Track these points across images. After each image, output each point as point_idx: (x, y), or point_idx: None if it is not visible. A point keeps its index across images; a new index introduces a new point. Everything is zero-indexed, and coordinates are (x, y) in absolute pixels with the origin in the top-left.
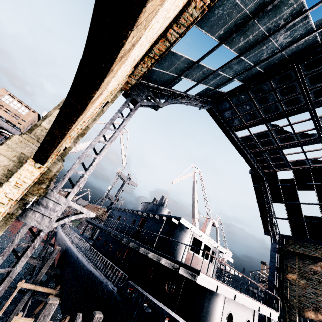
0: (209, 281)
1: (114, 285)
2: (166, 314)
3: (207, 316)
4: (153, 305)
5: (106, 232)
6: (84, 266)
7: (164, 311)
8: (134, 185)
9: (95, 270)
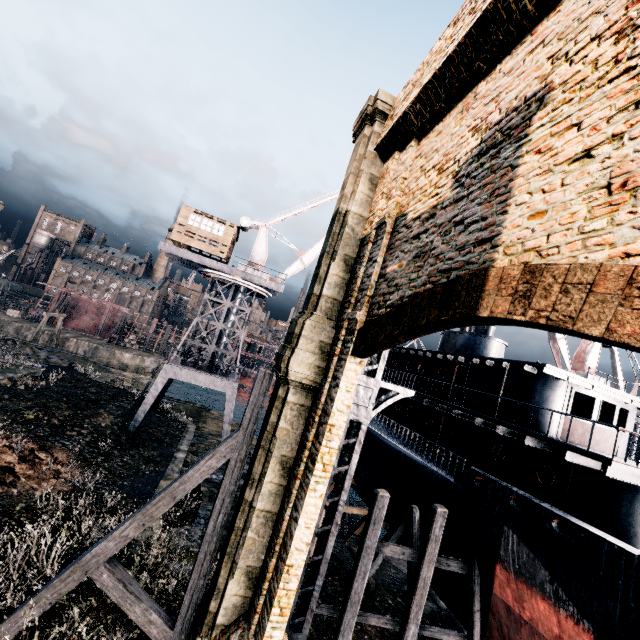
0: (631, 472)
1: (446, 471)
2: (554, 514)
3: (630, 520)
4: (526, 502)
5: None
6: (386, 444)
7: (548, 511)
8: None
9: (406, 450)
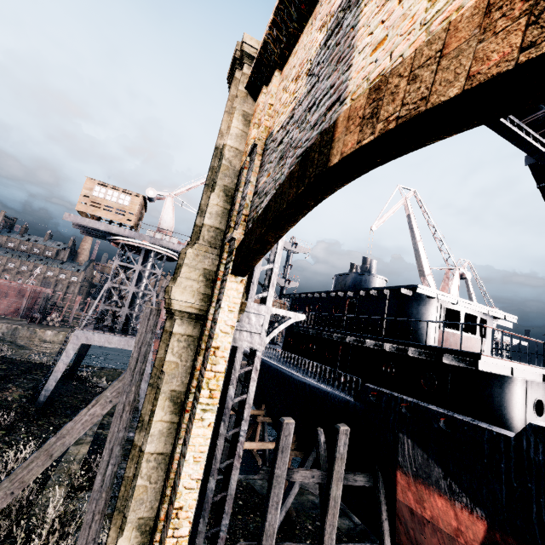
0: (497, 364)
1: (345, 393)
2: (439, 414)
3: (502, 408)
4: (415, 407)
5: (301, 331)
6: (292, 378)
7: (434, 411)
8: (305, 253)
9: (310, 380)
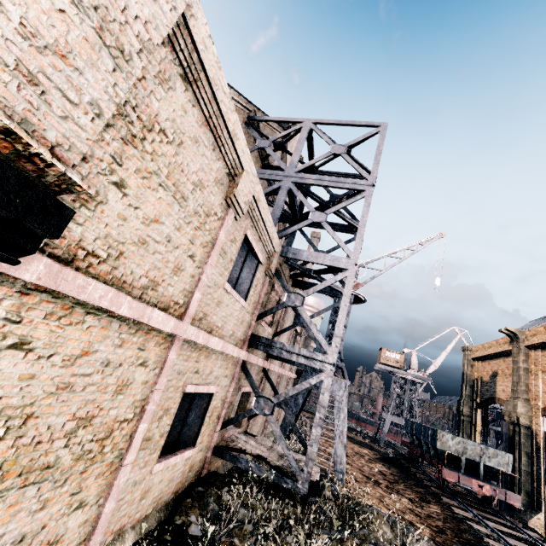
0: None
1: None
2: None
3: None
4: None
5: None
6: None
7: None
8: None
9: None
